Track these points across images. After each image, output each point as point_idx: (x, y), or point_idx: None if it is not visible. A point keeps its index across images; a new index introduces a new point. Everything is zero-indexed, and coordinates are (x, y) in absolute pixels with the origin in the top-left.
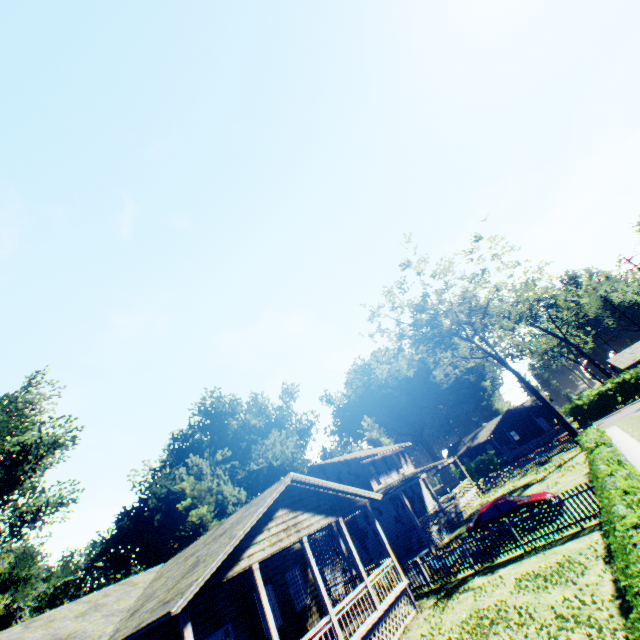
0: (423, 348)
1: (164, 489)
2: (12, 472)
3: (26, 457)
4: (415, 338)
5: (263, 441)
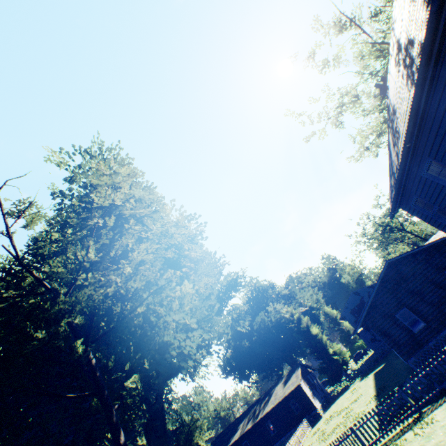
0: (381, 237)
1: (268, 318)
2: (236, 291)
3: (237, 285)
4: (381, 230)
5: (301, 296)
